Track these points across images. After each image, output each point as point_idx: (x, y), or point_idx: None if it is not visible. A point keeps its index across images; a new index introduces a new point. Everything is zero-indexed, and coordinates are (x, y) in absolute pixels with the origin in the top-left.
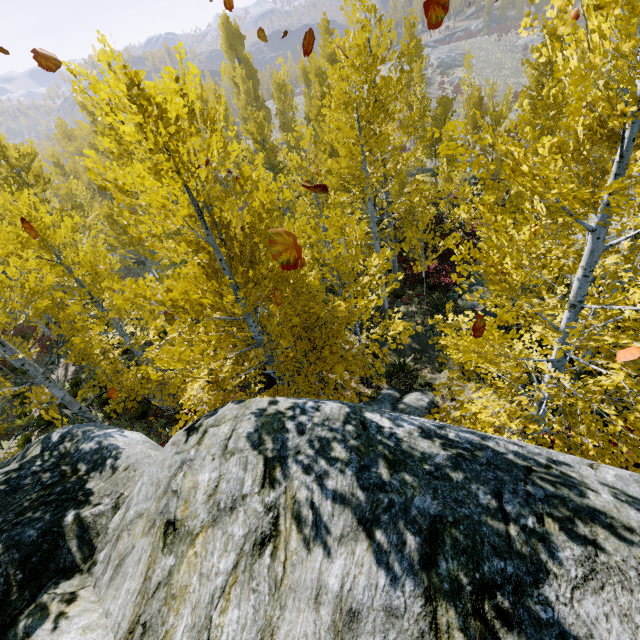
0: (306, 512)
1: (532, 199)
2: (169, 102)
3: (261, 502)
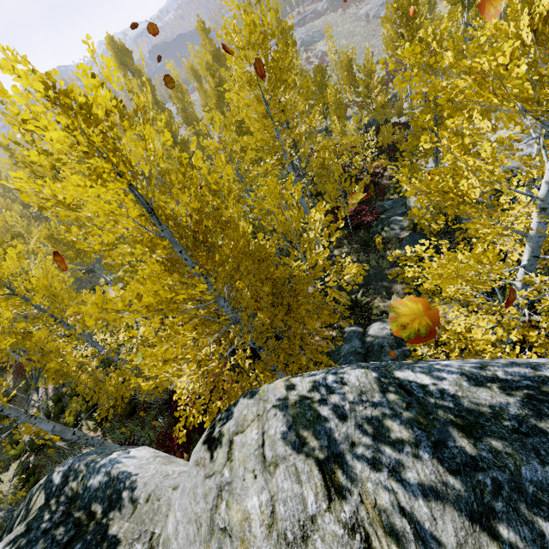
0: (399, 522)
1: (431, 129)
2: (91, 100)
3: (337, 521)
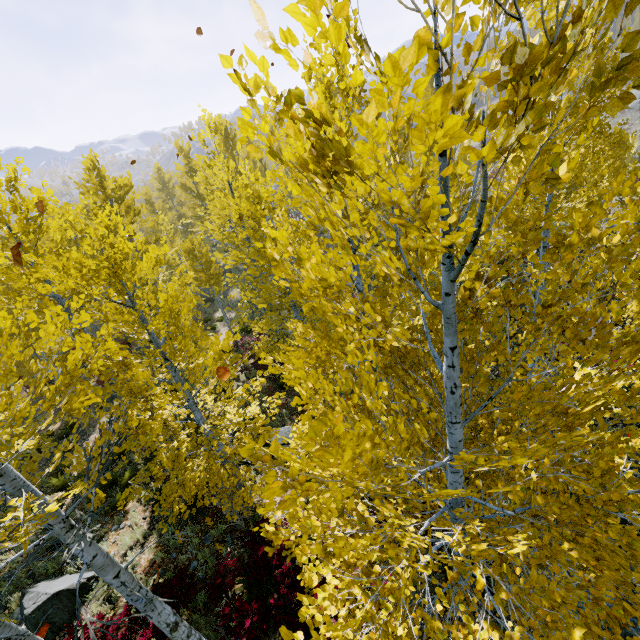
0: None
1: None
2: None
3: None
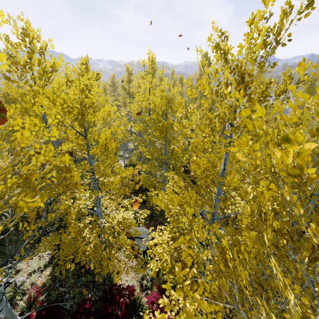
0: None
1: None
2: None
3: None
